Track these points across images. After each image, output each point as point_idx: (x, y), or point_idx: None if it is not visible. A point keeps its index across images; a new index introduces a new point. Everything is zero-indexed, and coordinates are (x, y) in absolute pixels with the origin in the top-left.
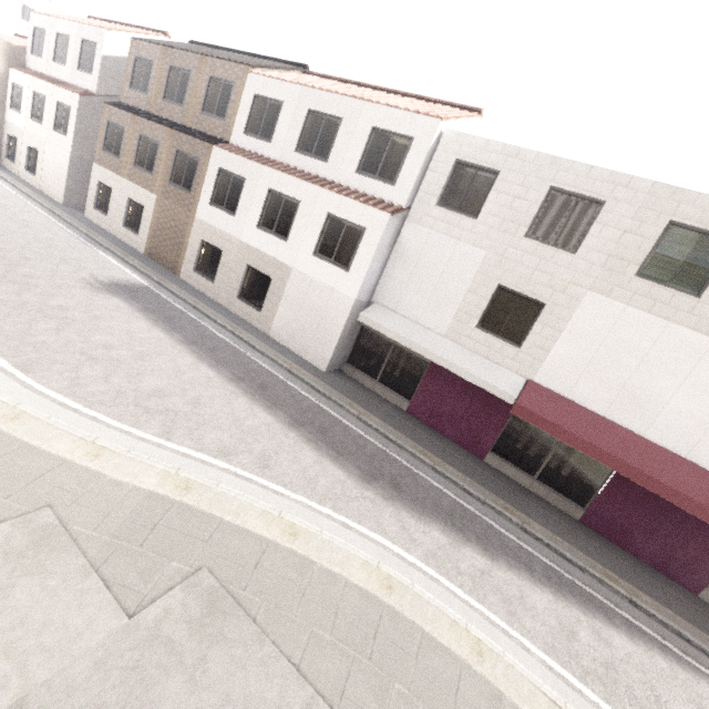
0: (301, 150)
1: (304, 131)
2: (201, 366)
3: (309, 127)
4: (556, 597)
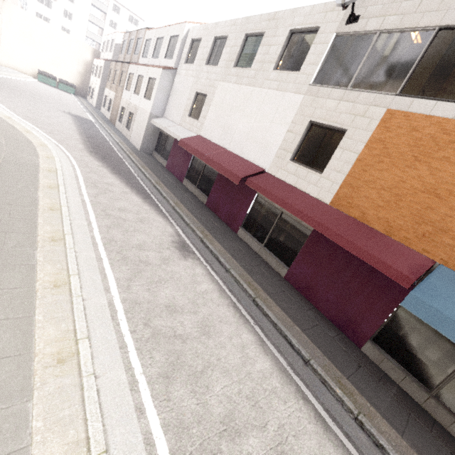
0: (154, 57)
1: (155, 48)
2: (73, 127)
3: (157, 46)
4: (126, 186)
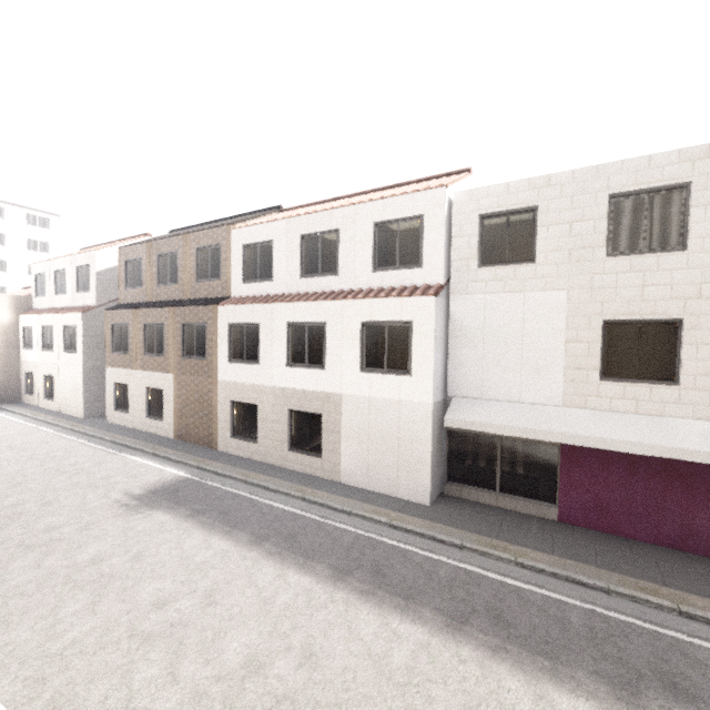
0: (306, 274)
1: (302, 256)
2: (287, 573)
3: (307, 251)
4: None
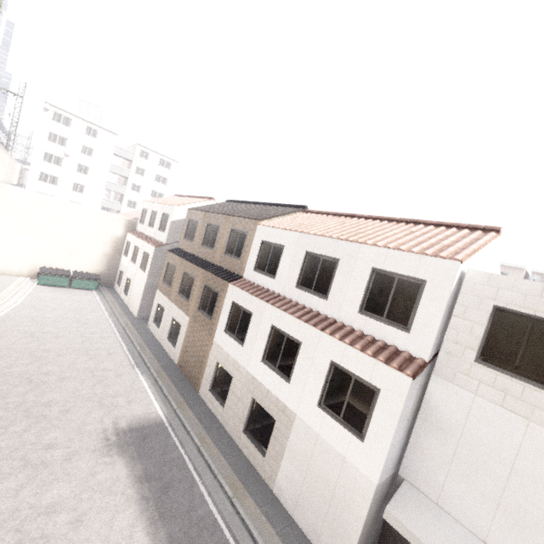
0: (301, 285)
1: (303, 269)
2: None
3: (308, 266)
4: None
